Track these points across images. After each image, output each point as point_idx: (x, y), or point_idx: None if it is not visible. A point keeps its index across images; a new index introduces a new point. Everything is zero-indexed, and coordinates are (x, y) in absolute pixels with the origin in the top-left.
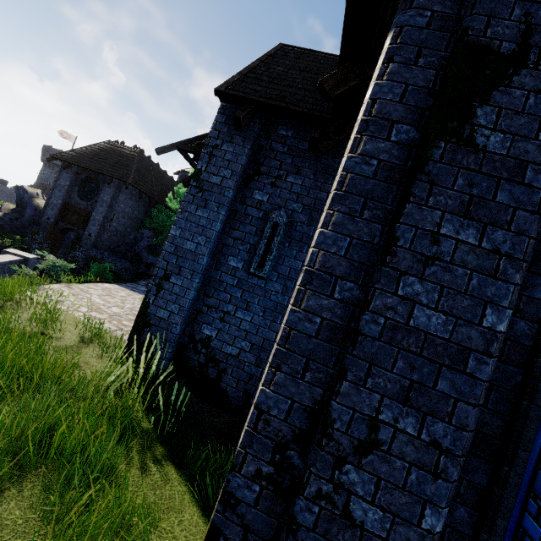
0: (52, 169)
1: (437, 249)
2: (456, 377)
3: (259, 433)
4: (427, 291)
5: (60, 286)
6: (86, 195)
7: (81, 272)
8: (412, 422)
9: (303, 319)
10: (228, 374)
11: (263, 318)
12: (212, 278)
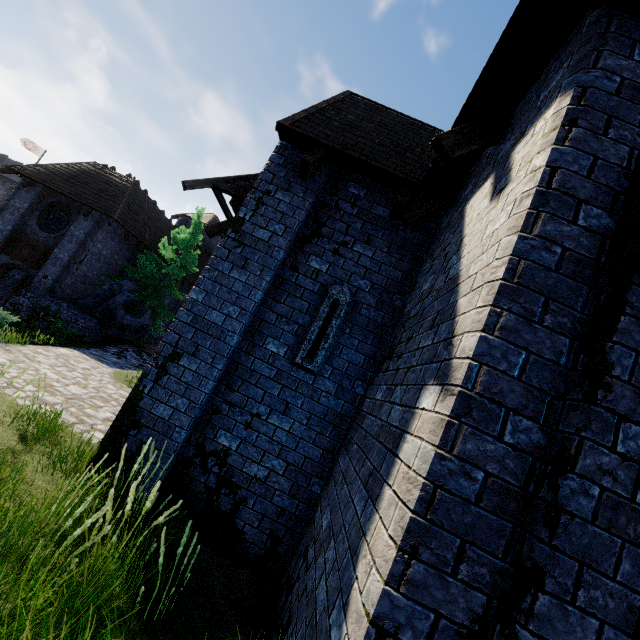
0: (3, 184)
1: None
2: None
3: None
4: None
5: None
6: (50, 225)
7: (22, 326)
8: None
9: (457, 473)
10: (249, 507)
11: (307, 427)
12: (241, 365)
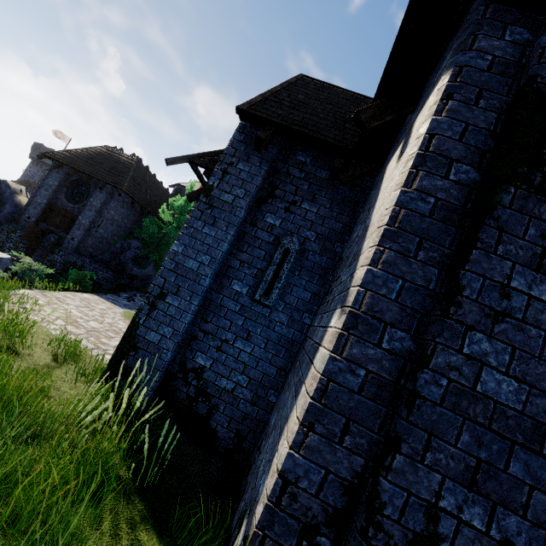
0: (40, 167)
1: (507, 304)
2: (531, 459)
3: (283, 510)
4: (496, 351)
5: (33, 293)
6: (75, 198)
7: (57, 278)
8: (480, 513)
9: (345, 370)
10: (220, 412)
11: (264, 350)
12: (212, 301)
